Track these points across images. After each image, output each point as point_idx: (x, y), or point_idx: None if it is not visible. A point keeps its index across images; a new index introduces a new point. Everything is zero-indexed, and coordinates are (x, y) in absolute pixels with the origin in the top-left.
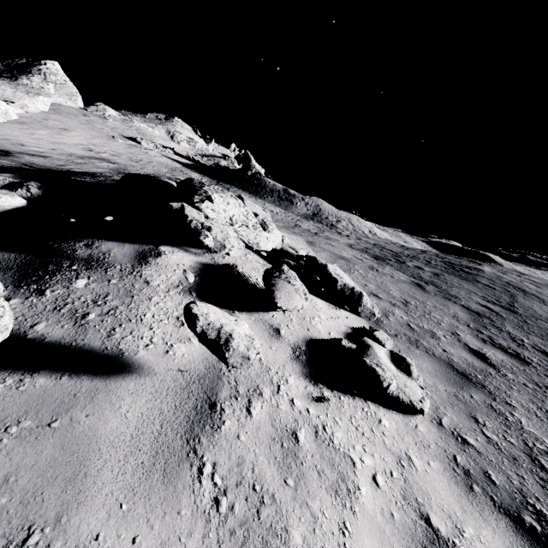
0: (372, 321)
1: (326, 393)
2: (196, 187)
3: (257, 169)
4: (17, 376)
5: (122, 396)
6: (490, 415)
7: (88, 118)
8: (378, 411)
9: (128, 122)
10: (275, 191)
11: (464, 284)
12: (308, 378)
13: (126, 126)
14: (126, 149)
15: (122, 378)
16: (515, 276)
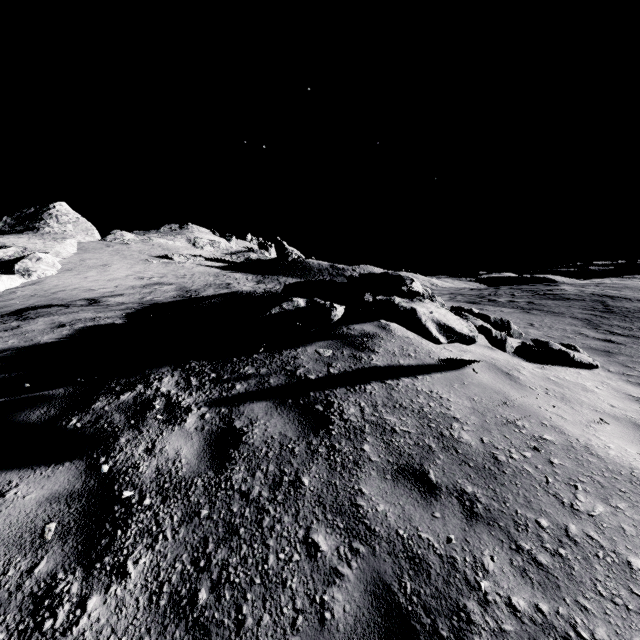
0: (522, 339)
1: (544, 366)
2: (399, 276)
3: (295, 253)
4: (427, 375)
5: (473, 373)
6: (635, 364)
7: (113, 248)
8: (575, 370)
9: (147, 241)
10: (323, 270)
11: (559, 303)
12: (529, 362)
13: (148, 246)
14: (165, 268)
15: (464, 369)
16: (593, 287)
